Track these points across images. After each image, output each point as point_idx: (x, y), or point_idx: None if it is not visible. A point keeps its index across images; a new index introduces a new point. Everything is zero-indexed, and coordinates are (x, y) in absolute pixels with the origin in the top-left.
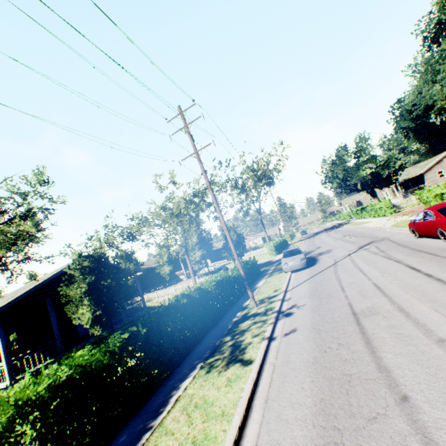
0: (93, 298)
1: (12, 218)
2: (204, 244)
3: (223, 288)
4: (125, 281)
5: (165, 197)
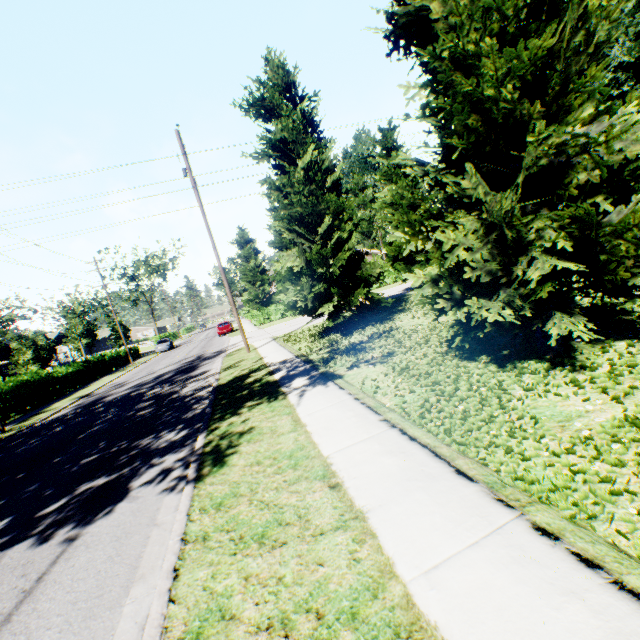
0: (35, 360)
1: (17, 319)
2: (90, 334)
3: (115, 358)
4: (49, 353)
5: (70, 300)
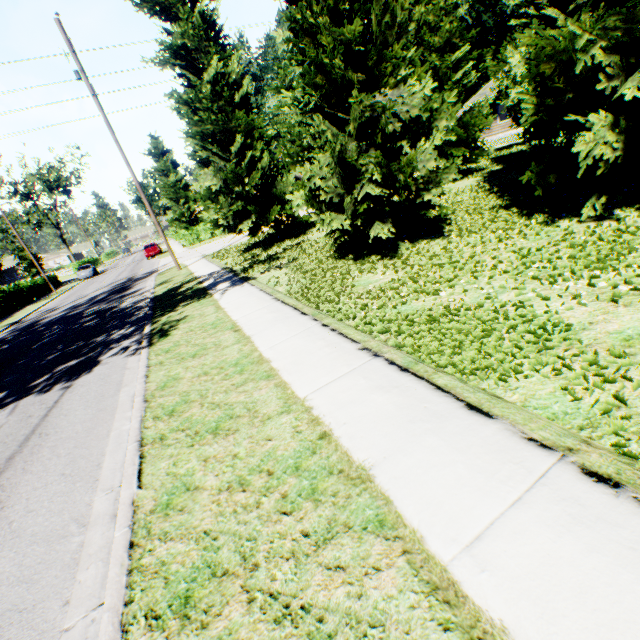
0: None
1: None
2: None
3: (33, 288)
4: None
5: None
